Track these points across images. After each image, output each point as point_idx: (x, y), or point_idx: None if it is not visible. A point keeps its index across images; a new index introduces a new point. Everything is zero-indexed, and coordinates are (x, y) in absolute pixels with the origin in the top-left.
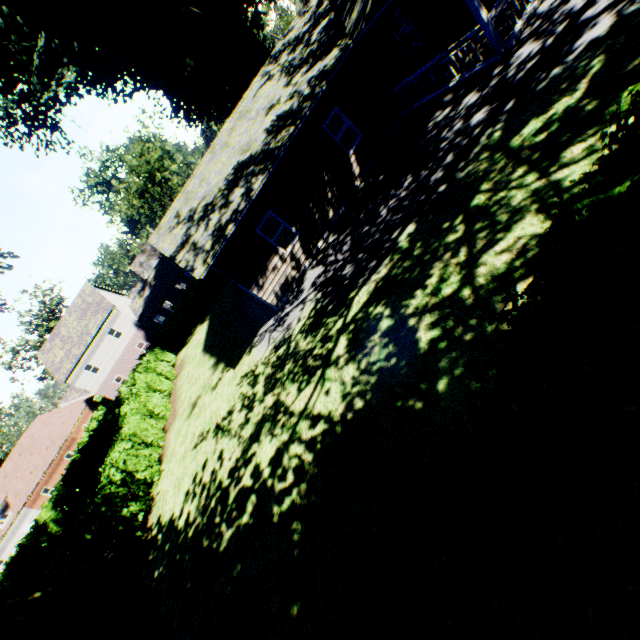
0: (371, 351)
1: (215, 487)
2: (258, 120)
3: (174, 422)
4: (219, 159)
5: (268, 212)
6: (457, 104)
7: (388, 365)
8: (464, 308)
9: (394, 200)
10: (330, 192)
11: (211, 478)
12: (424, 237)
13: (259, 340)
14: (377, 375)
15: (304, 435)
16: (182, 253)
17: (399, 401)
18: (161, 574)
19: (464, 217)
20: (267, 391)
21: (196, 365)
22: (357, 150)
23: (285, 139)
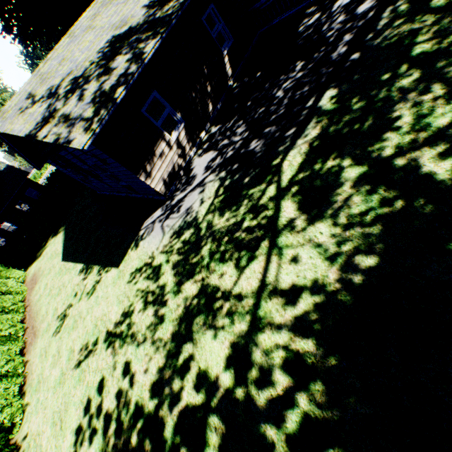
0: (348, 203)
1: (130, 415)
2: (130, 2)
3: (35, 341)
4: (83, 39)
5: (153, 92)
6: (328, 9)
7: (393, 210)
8: None
9: (289, 82)
10: (209, 86)
11: (119, 403)
12: (359, 93)
13: (147, 232)
14: (379, 224)
15: (279, 318)
16: (46, 128)
17: (451, 243)
18: None
19: (411, 64)
20: (182, 279)
21: (56, 275)
22: (229, 52)
23: (176, 7)
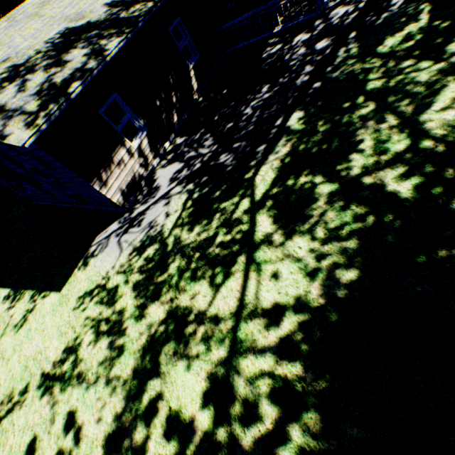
0: (323, 218)
1: None
2: None
3: None
4: (27, 26)
5: (114, 94)
6: (288, 42)
7: (366, 225)
8: (438, 155)
9: (256, 101)
10: (175, 96)
11: None
12: (324, 117)
13: (99, 248)
14: (355, 238)
15: (262, 340)
16: None
17: (421, 256)
18: None
19: (367, 97)
20: (146, 302)
21: None
22: (195, 67)
23: (143, 10)
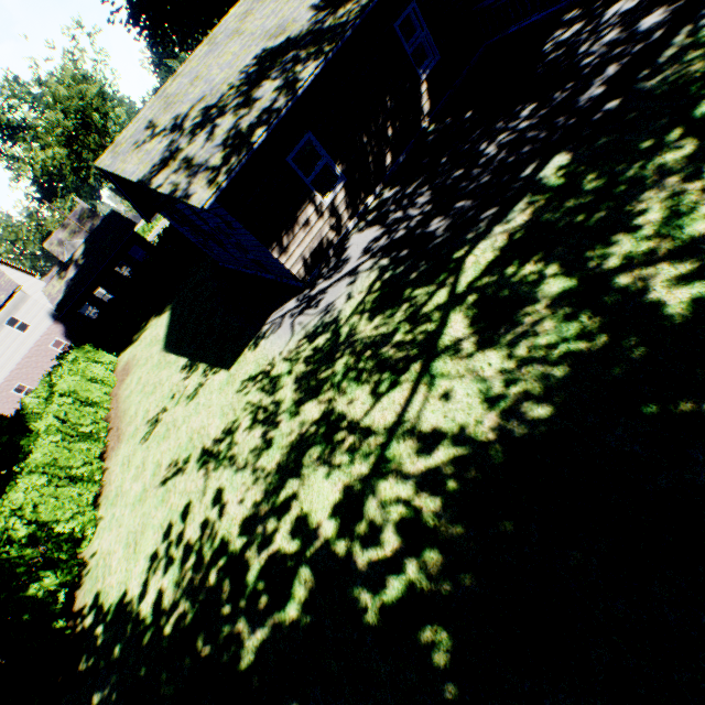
0: (536, 328)
1: (213, 550)
2: None
3: (118, 447)
4: (225, 50)
5: (307, 134)
6: (596, 16)
7: (591, 347)
8: None
9: (507, 133)
10: (391, 127)
11: (203, 534)
12: (599, 166)
13: (272, 329)
14: (567, 364)
15: (409, 465)
16: (163, 174)
17: (650, 404)
18: (107, 702)
19: (687, 129)
20: (303, 398)
21: (153, 368)
22: (430, 76)
23: (354, 12)
